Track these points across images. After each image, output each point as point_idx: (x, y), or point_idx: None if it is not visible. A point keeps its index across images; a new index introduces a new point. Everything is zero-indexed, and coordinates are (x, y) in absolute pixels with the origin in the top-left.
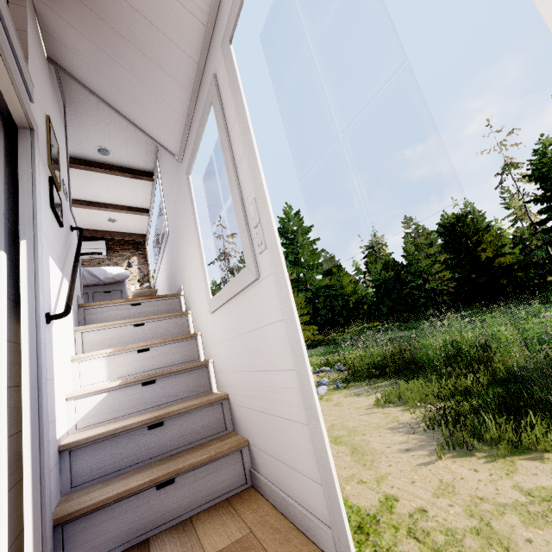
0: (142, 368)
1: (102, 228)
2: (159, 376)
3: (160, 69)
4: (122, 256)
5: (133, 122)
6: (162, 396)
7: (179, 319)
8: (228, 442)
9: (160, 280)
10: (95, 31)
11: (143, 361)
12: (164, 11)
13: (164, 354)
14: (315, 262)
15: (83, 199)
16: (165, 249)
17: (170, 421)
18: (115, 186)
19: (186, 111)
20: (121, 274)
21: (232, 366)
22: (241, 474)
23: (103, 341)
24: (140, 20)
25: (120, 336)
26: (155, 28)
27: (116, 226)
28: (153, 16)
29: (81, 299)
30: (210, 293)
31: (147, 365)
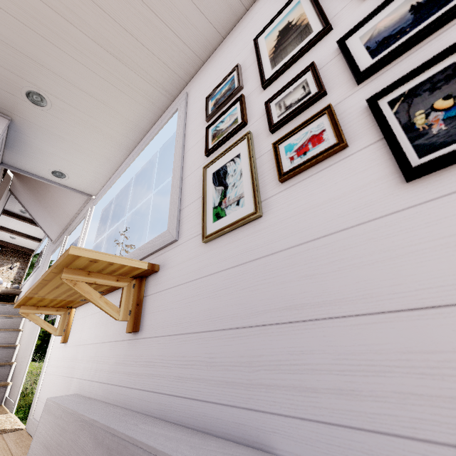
0: None
1: (3, 239)
2: None
3: (53, 219)
4: (8, 260)
5: (38, 222)
6: None
7: (17, 319)
8: (2, 383)
9: (26, 287)
10: (33, 198)
11: None
12: (58, 210)
13: None
14: None
15: None
16: (35, 272)
17: None
18: (23, 225)
19: (60, 232)
20: None
21: (23, 348)
22: (1, 398)
23: None
24: (50, 206)
25: None
26: (54, 211)
27: (14, 241)
28: (54, 209)
29: None
30: None
31: None
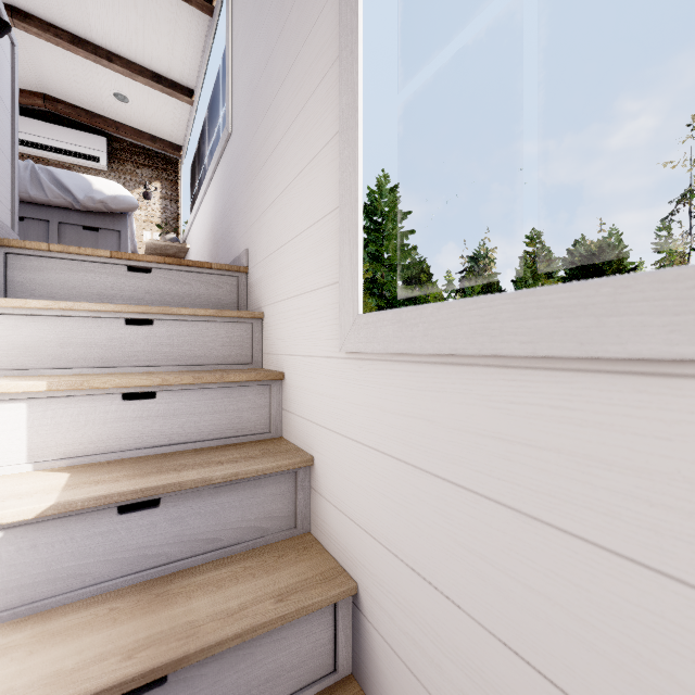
0: (131, 440)
1: (102, 110)
2: (170, 490)
3: None
4: (134, 175)
5: None
6: (173, 541)
7: (235, 326)
8: None
9: (197, 233)
10: None
11: (135, 423)
12: None
13: (191, 410)
14: (400, 262)
15: (62, 26)
16: (216, 170)
17: (187, 667)
18: (129, 9)
19: None
20: (120, 198)
21: (411, 551)
22: None
23: (41, 345)
24: None
25: (86, 341)
26: None
27: (128, 113)
28: None
29: (5, 226)
30: (361, 295)
31: (146, 433)
